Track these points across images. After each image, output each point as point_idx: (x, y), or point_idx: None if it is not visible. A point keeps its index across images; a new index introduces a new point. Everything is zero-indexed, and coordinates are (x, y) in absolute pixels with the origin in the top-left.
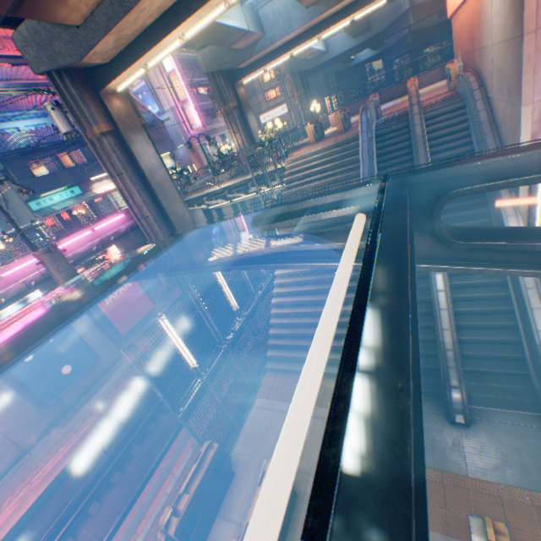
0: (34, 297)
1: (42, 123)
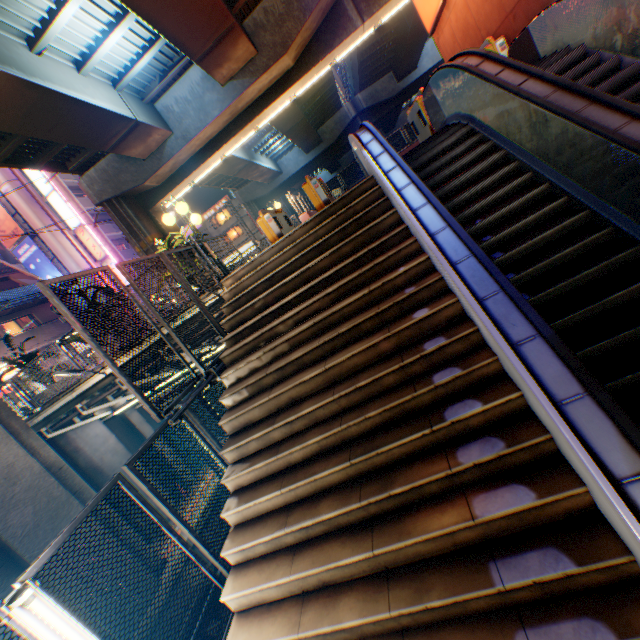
0: None
1: None
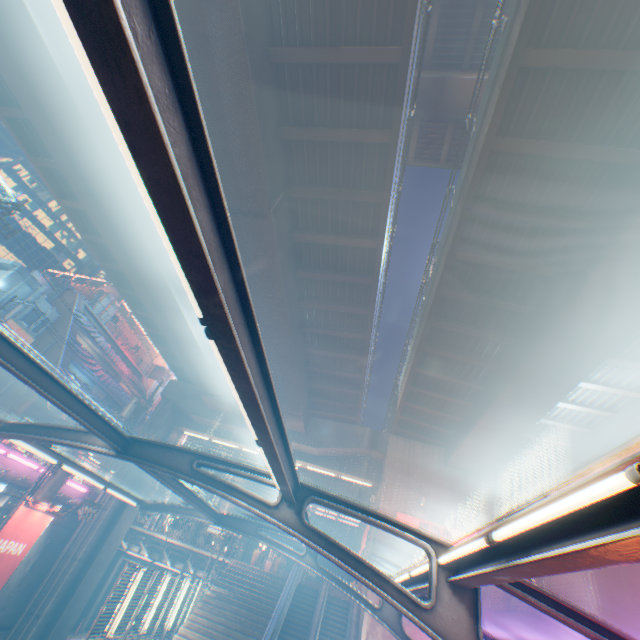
0: (0, 485)
1: (89, 383)
